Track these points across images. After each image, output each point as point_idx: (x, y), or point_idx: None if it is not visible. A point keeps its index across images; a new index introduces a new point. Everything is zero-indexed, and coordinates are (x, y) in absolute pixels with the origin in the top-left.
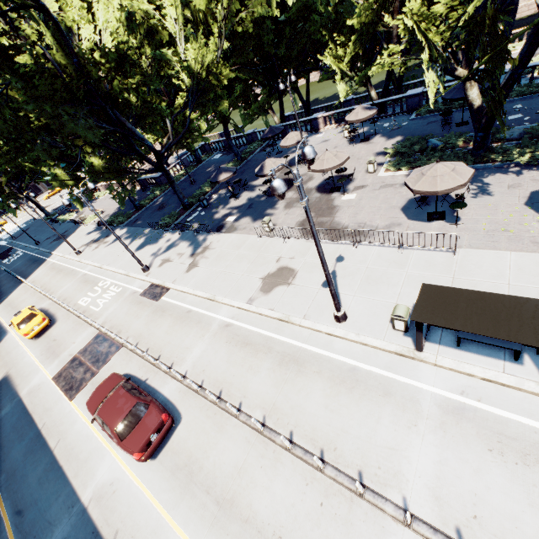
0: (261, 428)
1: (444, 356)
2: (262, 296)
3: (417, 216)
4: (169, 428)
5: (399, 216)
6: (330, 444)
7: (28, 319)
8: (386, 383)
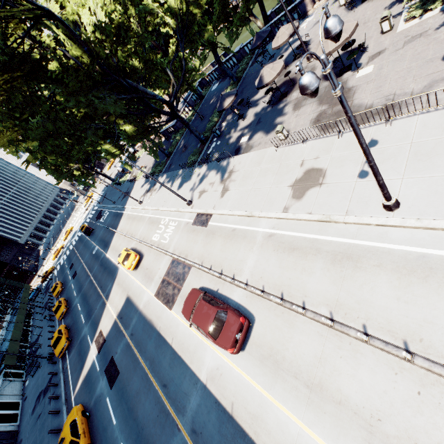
0: (331, 323)
1: None
2: (296, 203)
3: None
4: (248, 327)
5: (441, 68)
6: (413, 335)
7: (126, 258)
8: None
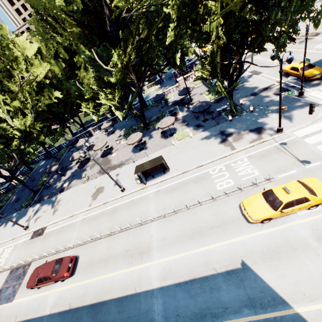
0: (110, 233)
1: (151, 182)
2: (94, 201)
3: (136, 151)
4: (75, 259)
5: (131, 153)
6: (131, 221)
7: None
8: (141, 198)
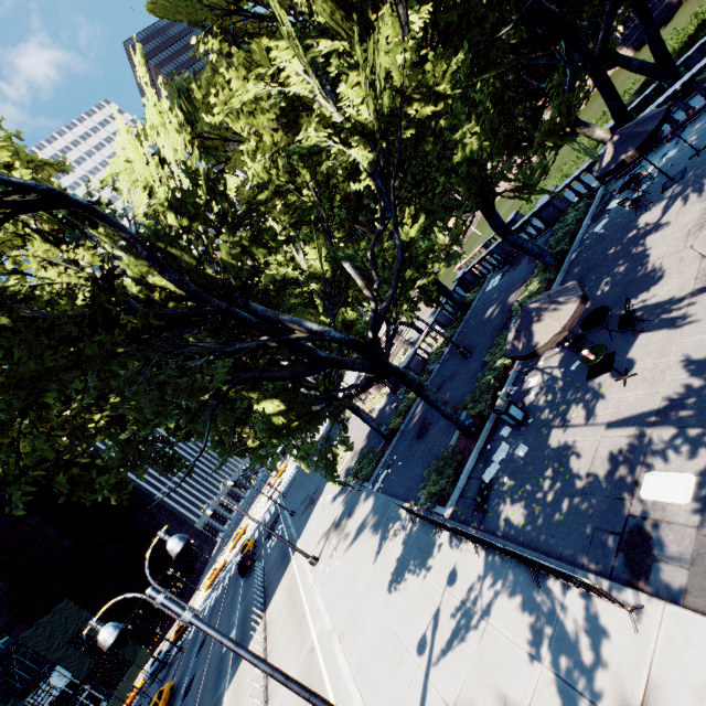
0: None
1: None
2: None
3: None
4: None
5: None
6: None
7: None
8: None
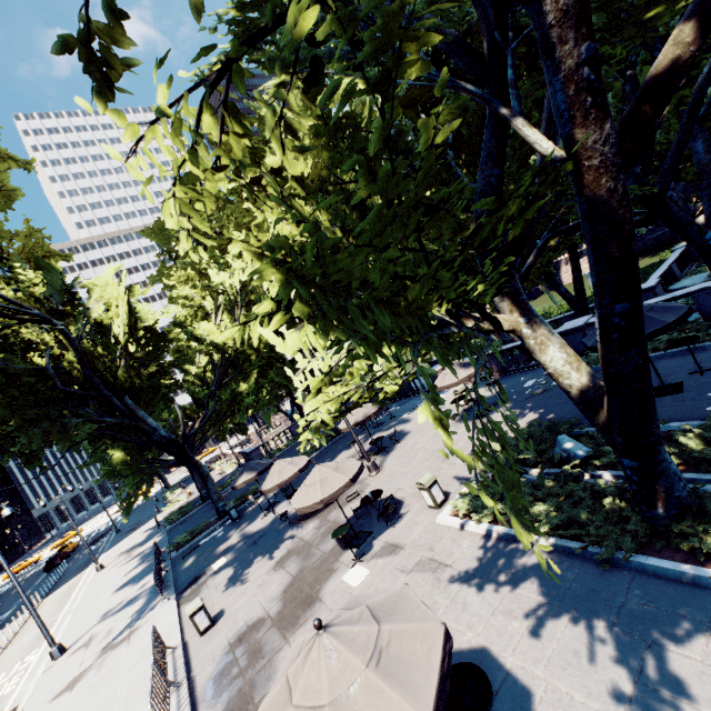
0: None
1: None
2: None
3: None
4: None
5: None
6: None
7: None
8: None
